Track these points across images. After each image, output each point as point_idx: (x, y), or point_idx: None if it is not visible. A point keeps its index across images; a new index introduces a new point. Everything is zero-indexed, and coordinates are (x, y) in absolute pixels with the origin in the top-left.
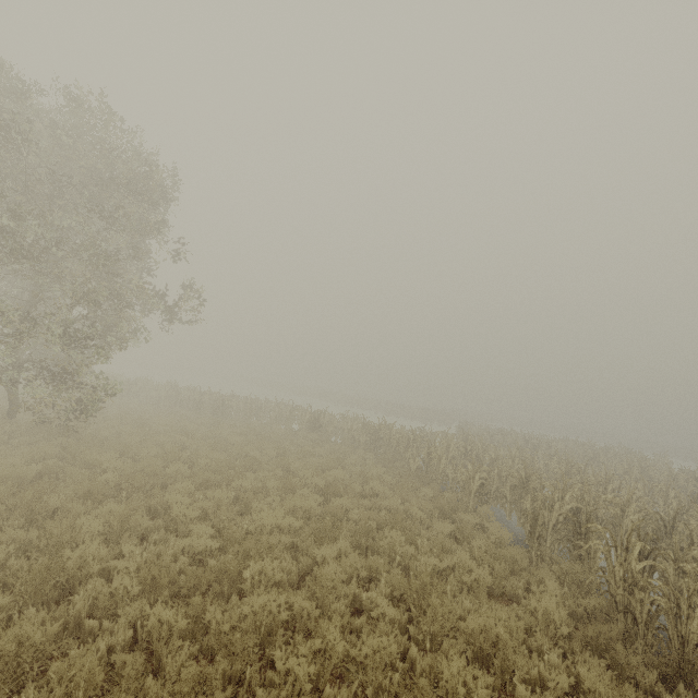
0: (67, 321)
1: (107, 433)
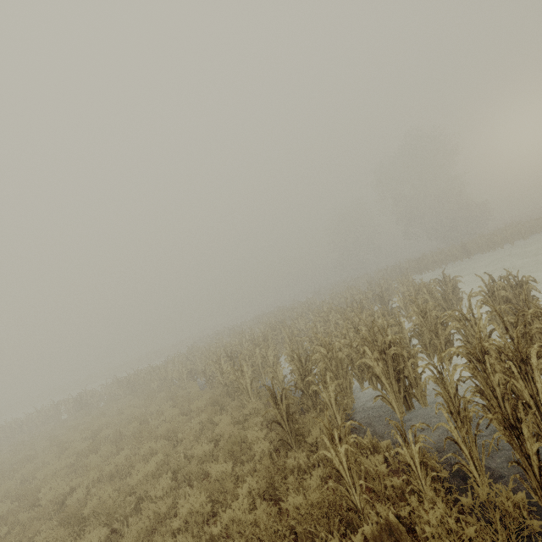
0: None
1: None
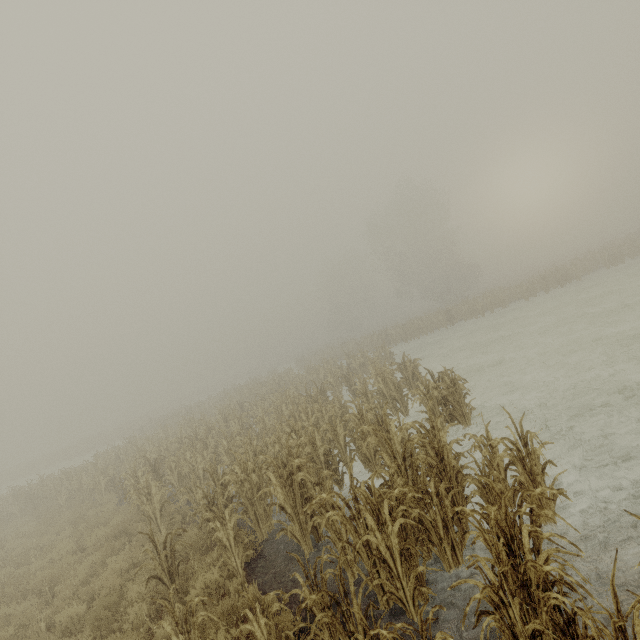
0: None
1: None
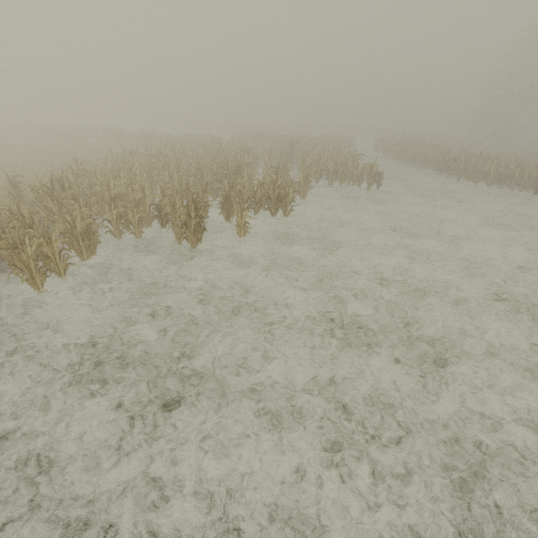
0: None
1: None
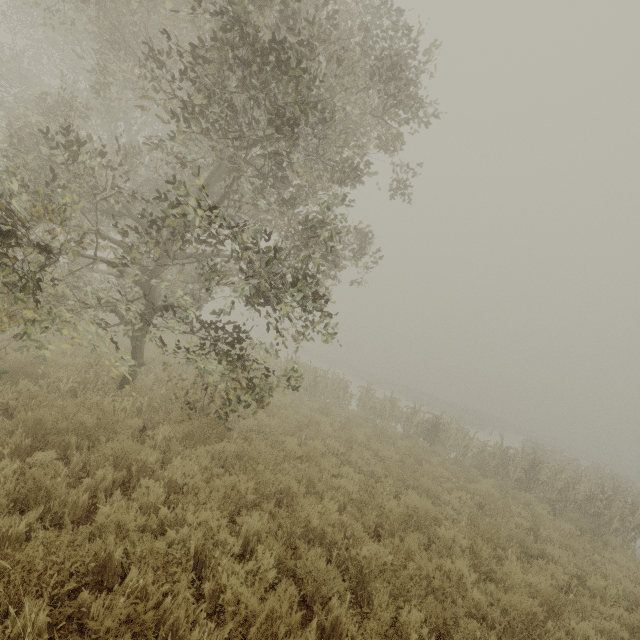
0: (223, 254)
1: (247, 423)
